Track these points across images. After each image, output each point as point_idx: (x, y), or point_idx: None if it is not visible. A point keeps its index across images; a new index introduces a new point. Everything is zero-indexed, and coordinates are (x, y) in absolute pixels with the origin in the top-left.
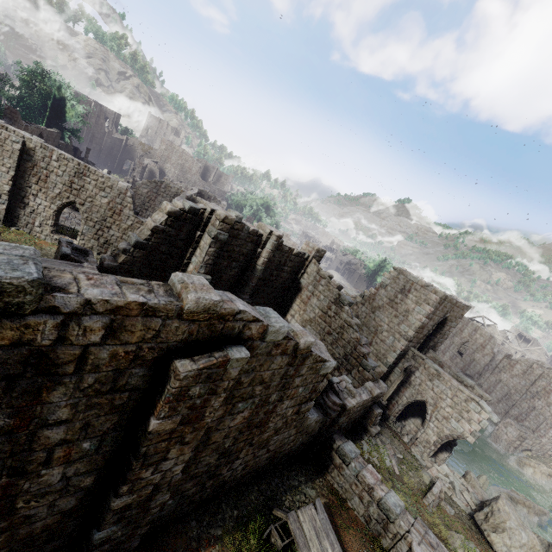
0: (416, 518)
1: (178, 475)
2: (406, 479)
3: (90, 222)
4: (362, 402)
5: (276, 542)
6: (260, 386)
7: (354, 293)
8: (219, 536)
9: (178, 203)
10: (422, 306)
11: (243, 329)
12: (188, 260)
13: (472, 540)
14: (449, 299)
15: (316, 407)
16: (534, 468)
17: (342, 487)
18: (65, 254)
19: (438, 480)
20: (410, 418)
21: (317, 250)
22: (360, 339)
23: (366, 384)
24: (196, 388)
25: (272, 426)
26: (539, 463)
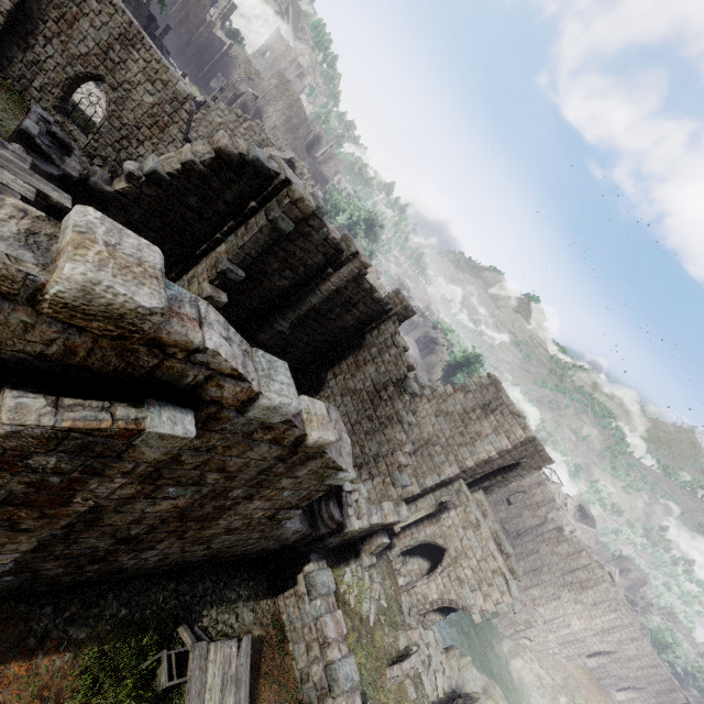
0: (365, 703)
1: (3, 566)
2: (378, 636)
3: (117, 120)
4: (369, 524)
5: (159, 677)
6: (218, 474)
7: (425, 382)
8: (79, 640)
9: (241, 144)
10: (499, 437)
11: (205, 382)
12: (223, 236)
13: None
14: (536, 444)
15: (305, 511)
16: (525, 662)
17: (292, 623)
18: (25, 131)
19: (415, 654)
20: (418, 557)
21: (406, 307)
22: (405, 444)
23: (386, 504)
24: (48, 458)
25: (223, 524)
26: (534, 659)
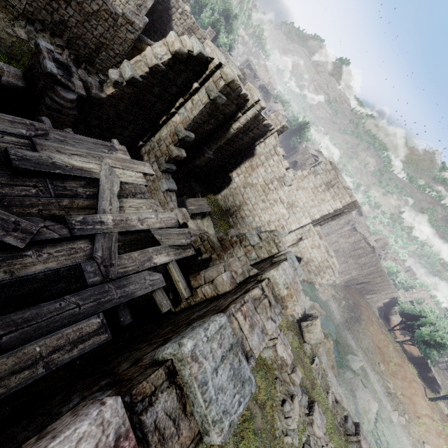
0: (281, 331)
1: None
2: None
3: None
4: None
5: None
6: None
7: None
8: None
9: (188, 42)
10: (335, 202)
11: None
12: (176, 110)
13: (295, 334)
14: (355, 202)
15: None
16: (328, 291)
17: None
18: (50, 73)
19: None
20: None
21: (283, 126)
22: (285, 215)
23: None
24: None
25: None
26: (332, 289)
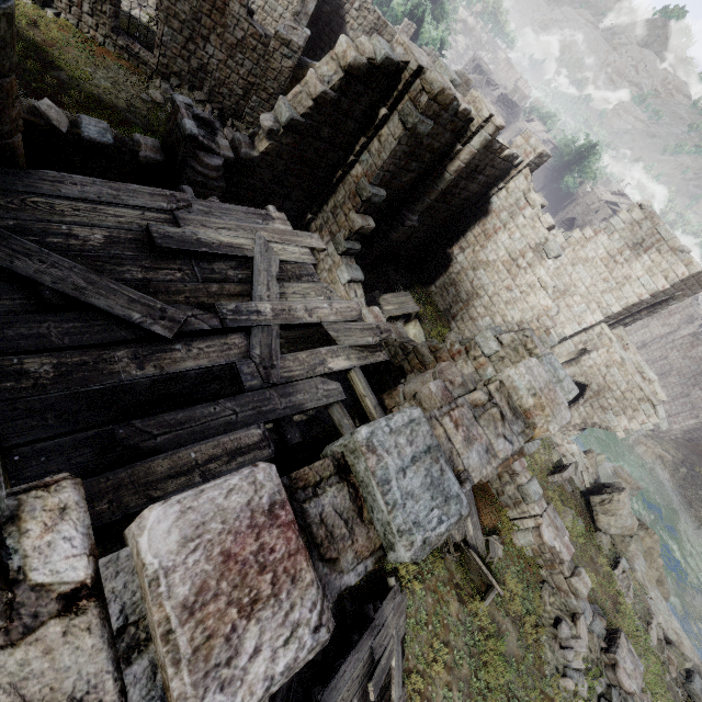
0: (549, 505)
1: None
2: (538, 457)
3: (174, 20)
4: None
5: None
6: None
7: None
8: None
9: (367, 46)
10: (654, 278)
11: None
12: (355, 157)
13: (579, 514)
14: (700, 276)
15: None
16: (648, 448)
17: None
18: (190, 135)
19: (571, 466)
20: None
21: (540, 154)
22: (551, 309)
23: None
24: None
25: None
26: (656, 445)
